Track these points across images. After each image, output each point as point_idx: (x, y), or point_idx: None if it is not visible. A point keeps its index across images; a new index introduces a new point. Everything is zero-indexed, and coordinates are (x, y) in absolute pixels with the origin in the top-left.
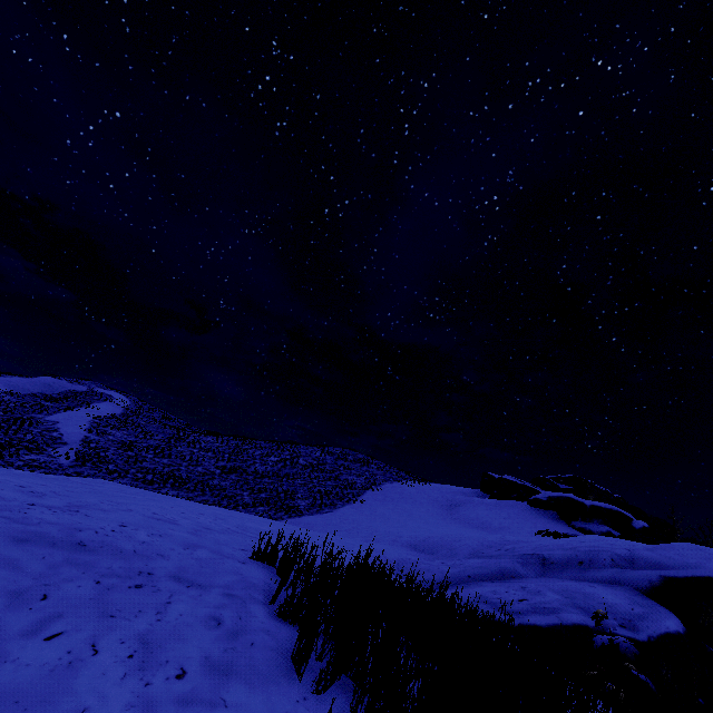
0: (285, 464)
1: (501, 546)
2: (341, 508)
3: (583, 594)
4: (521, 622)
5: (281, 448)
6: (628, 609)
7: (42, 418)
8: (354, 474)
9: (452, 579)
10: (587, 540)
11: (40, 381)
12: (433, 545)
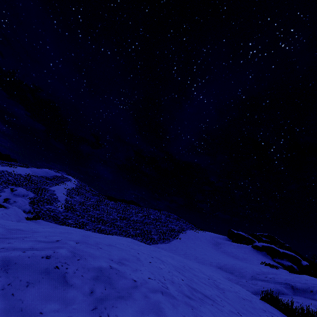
0: (145, 217)
1: (266, 275)
2: (172, 241)
3: None
4: None
5: (142, 209)
6: None
7: (48, 188)
8: (174, 224)
9: (258, 291)
10: (308, 279)
11: (44, 170)
12: (230, 269)
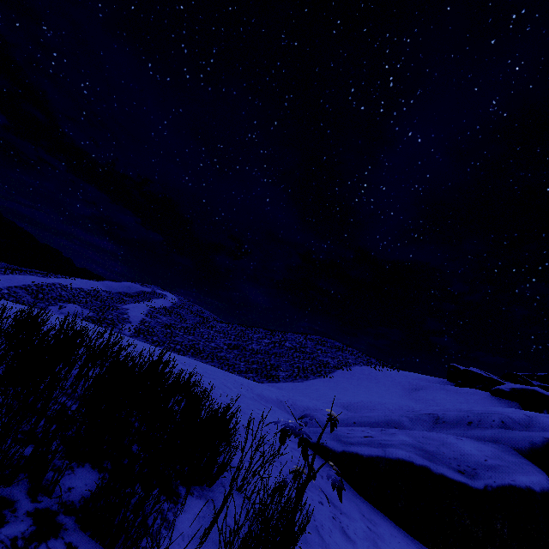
0: (275, 345)
1: (412, 409)
2: (311, 380)
3: (441, 442)
4: (345, 449)
5: (273, 334)
6: (480, 460)
7: (120, 306)
8: (329, 356)
9: (339, 423)
10: (494, 408)
11: (124, 284)
12: (361, 406)
